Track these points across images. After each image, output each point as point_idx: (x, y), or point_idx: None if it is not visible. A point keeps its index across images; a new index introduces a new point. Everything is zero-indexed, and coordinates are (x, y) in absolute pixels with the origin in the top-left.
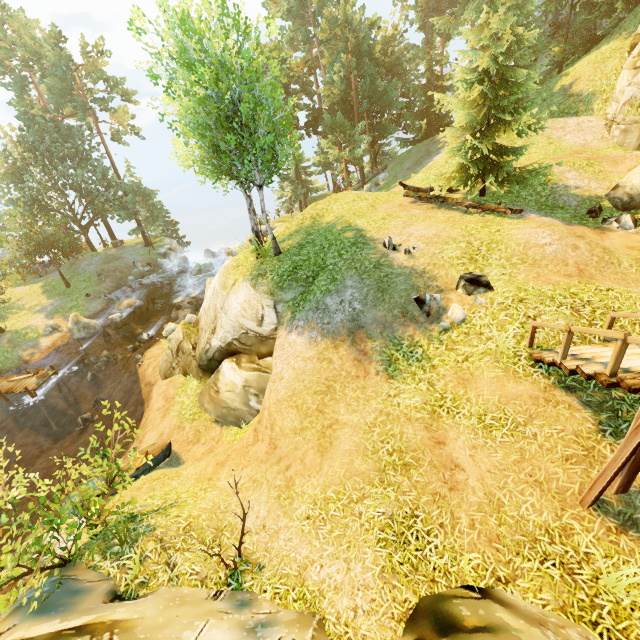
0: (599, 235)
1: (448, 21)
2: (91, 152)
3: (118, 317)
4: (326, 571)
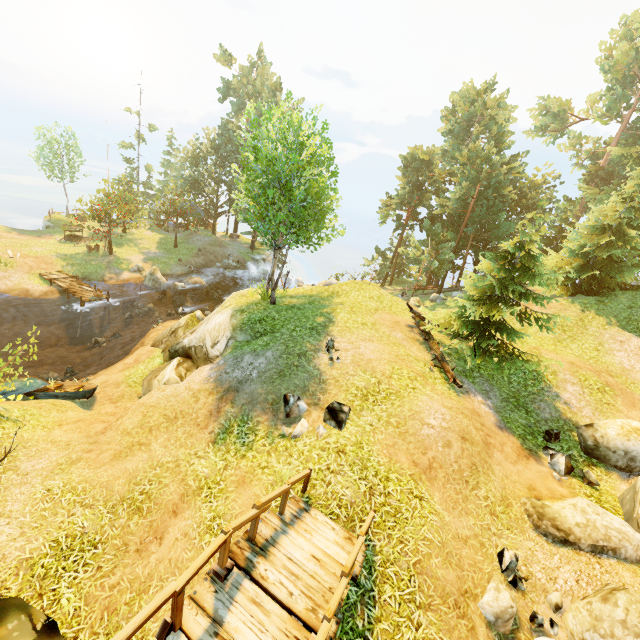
0: (519, 456)
1: (595, 194)
2: None
3: (181, 286)
4: (5, 528)
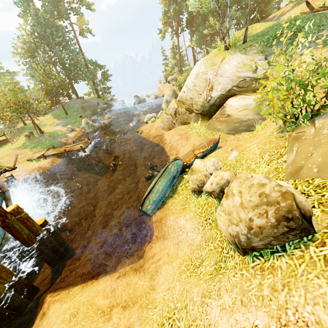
0: None
1: None
2: (70, 40)
3: (107, 122)
4: None
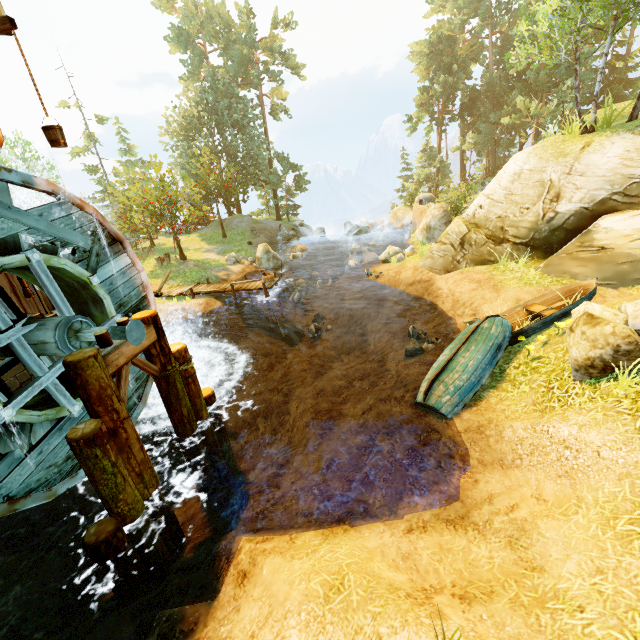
0: None
1: None
2: (253, 120)
3: (300, 255)
4: None
